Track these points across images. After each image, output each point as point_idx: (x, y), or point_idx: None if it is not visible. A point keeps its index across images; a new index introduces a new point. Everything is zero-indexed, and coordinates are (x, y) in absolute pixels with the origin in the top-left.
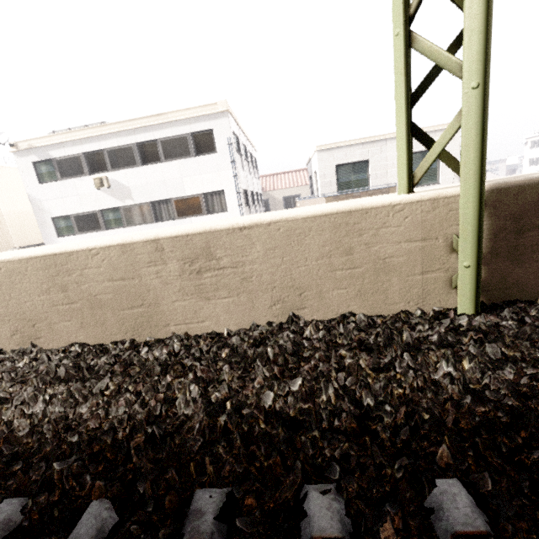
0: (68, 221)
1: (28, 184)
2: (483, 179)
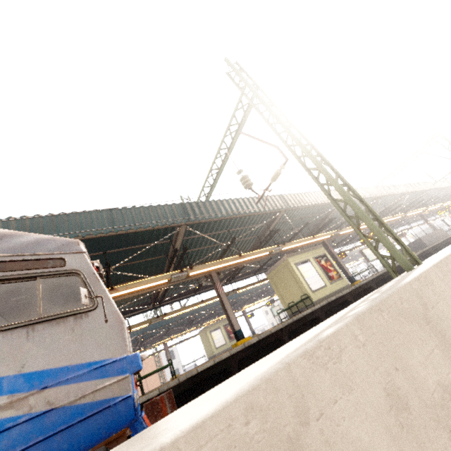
0: None
1: None
2: (392, 276)
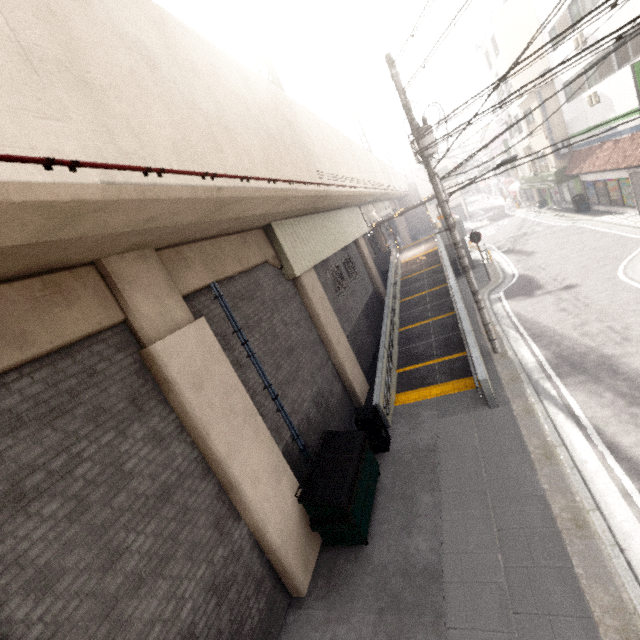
0: (555, 31)
1: (534, 4)
2: None
